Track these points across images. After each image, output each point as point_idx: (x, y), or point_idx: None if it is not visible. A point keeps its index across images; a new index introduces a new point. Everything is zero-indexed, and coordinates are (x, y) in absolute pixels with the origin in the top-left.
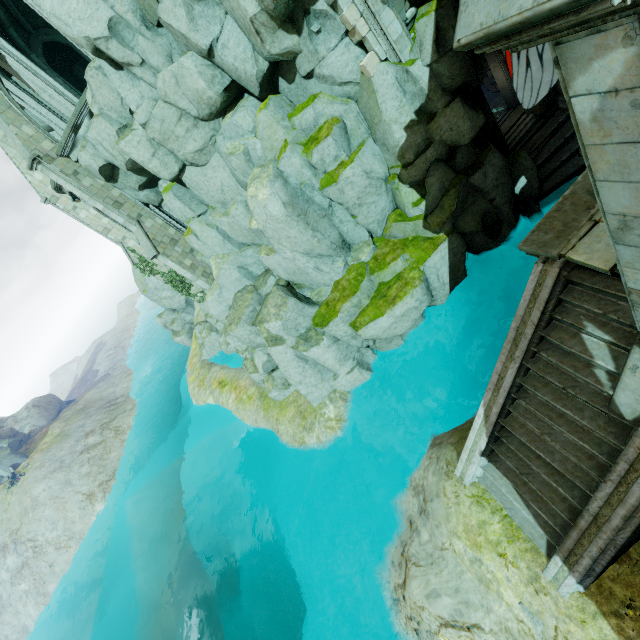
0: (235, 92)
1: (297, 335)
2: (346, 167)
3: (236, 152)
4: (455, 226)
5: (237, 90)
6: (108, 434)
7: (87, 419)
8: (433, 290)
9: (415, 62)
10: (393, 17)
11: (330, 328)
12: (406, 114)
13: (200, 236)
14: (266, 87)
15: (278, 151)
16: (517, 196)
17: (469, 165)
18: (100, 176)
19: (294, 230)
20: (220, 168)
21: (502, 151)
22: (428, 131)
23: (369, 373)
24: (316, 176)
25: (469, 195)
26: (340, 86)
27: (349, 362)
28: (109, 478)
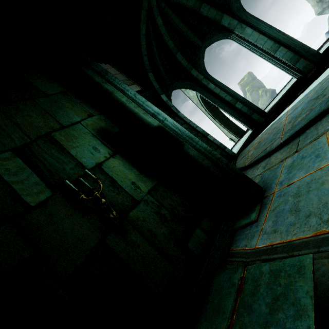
0: None
1: None
2: None
3: None
4: None
5: None
6: None
7: None
8: None
9: None
10: None
11: None
12: None
13: None
14: None
15: None
16: None
17: None
18: None
19: None
20: None
21: None
22: None
23: None
24: None
25: None
26: None
27: None
28: None
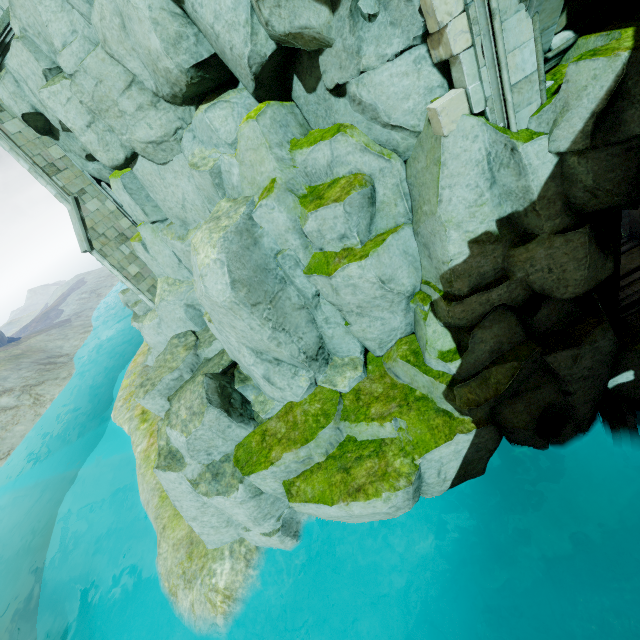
0: (220, 74)
1: (206, 462)
2: (352, 261)
3: (201, 166)
4: (494, 411)
5: (225, 72)
6: (25, 400)
7: (14, 372)
8: (425, 485)
9: (536, 138)
10: (528, 35)
11: (252, 479)
12: (482, 218)
13: (150, 247)
14: (270, 84)
15: (261, 190)
16: (607, 390)
17: (554, 329)
18: (28, 125)
19: (242, 322)
20: (184, 176)
21: (607, 308)
22: (509, 258)
23: (295, 542)
24: (306, 248)
25: (535, 373)
26: (385, 127)
27: (270, 521)
28: (1, 456)
